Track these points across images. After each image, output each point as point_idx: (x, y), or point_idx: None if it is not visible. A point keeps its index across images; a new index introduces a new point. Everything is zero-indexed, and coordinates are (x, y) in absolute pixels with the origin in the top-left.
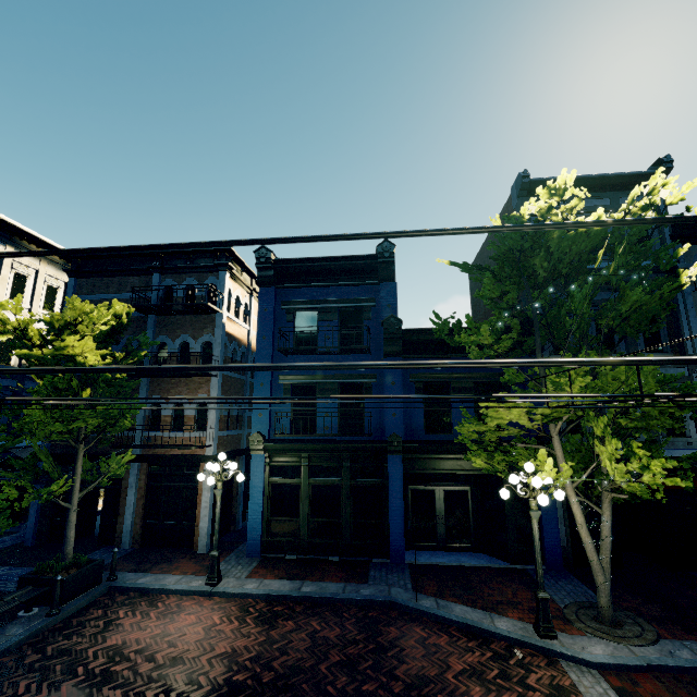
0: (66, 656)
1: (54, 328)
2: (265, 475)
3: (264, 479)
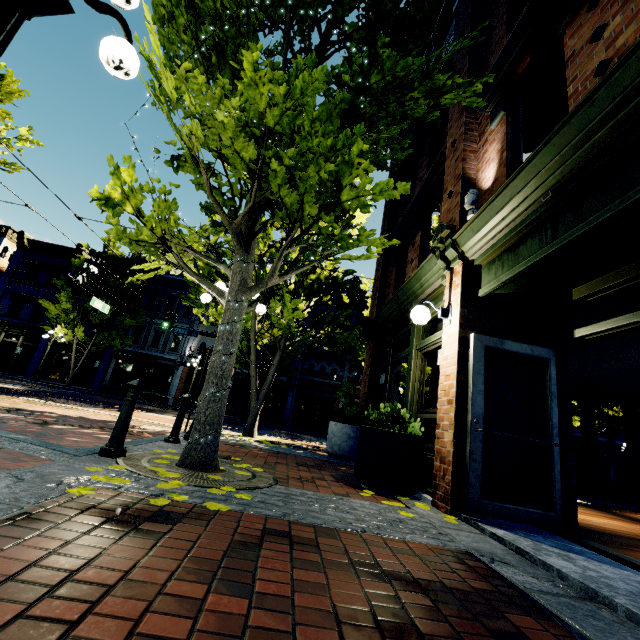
0: None
1: None
2: None
3: None
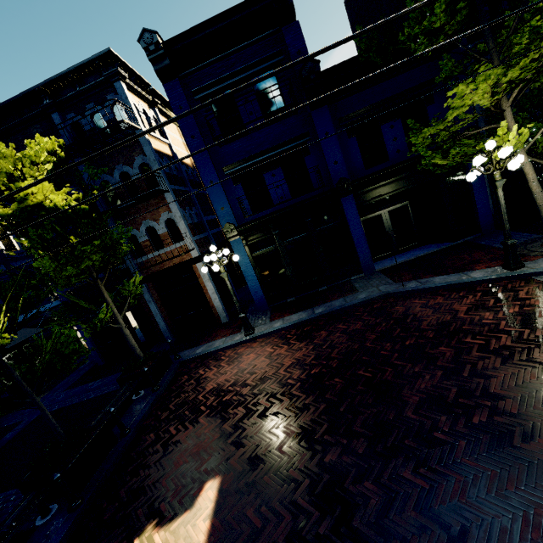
0: (186, 405)
1: (0, 189)
2: (247, 253)
3: (248, 257)
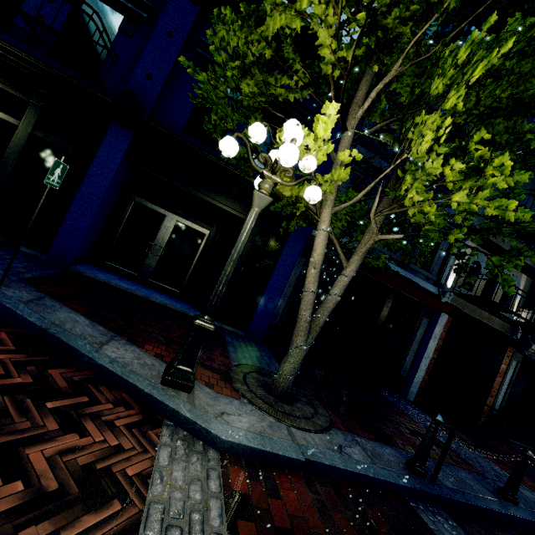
0: None
1: None
2: None
3: None
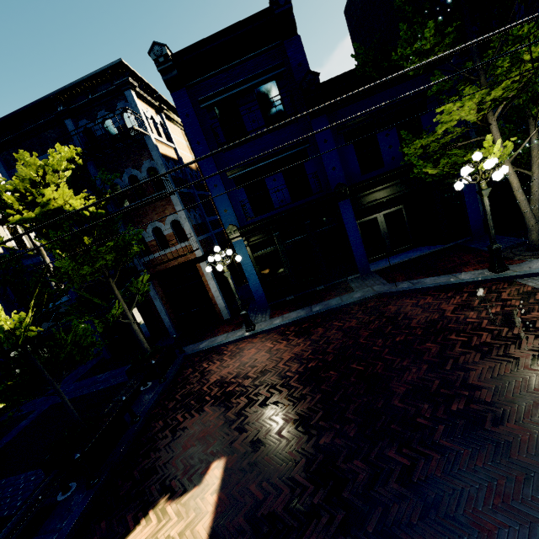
0: (192, 396)
1: (22, 194)
2: (248, 254)
3: (249, 257)
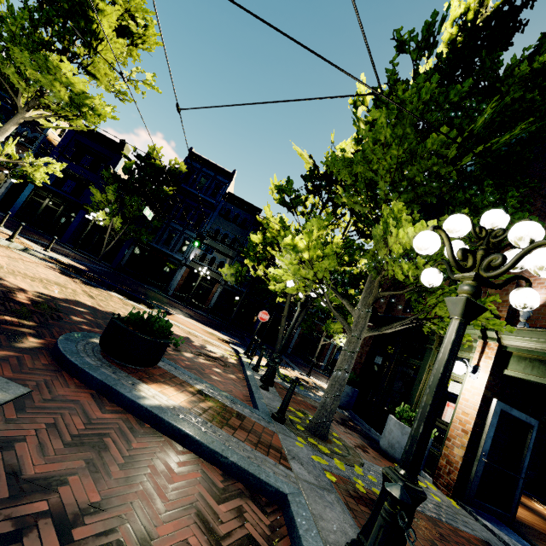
0: None
1: None
2: (31, 193)
3: (30, 194)
